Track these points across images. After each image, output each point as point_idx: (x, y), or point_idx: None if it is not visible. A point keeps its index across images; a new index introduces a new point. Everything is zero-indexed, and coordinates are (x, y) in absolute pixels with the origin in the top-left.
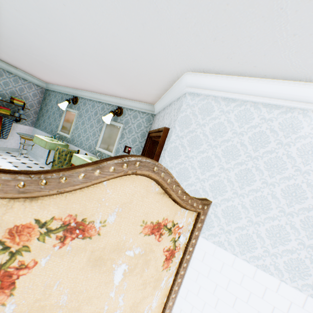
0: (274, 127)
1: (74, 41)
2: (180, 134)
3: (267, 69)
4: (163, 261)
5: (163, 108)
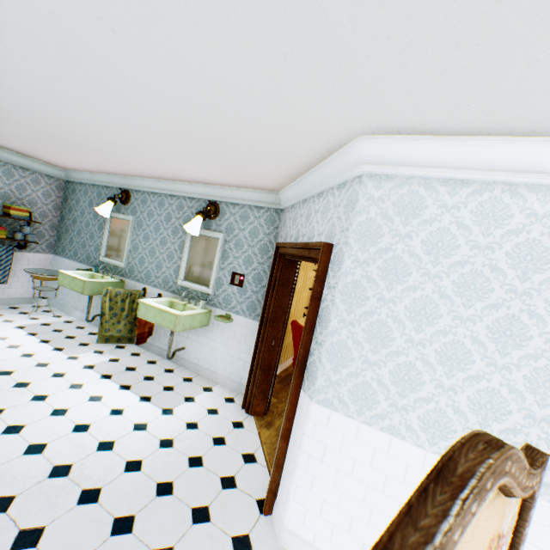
0: None
1: (129, 97)
2: (361, 256)
3: (542, 120)
4: None
5: (302, 199)
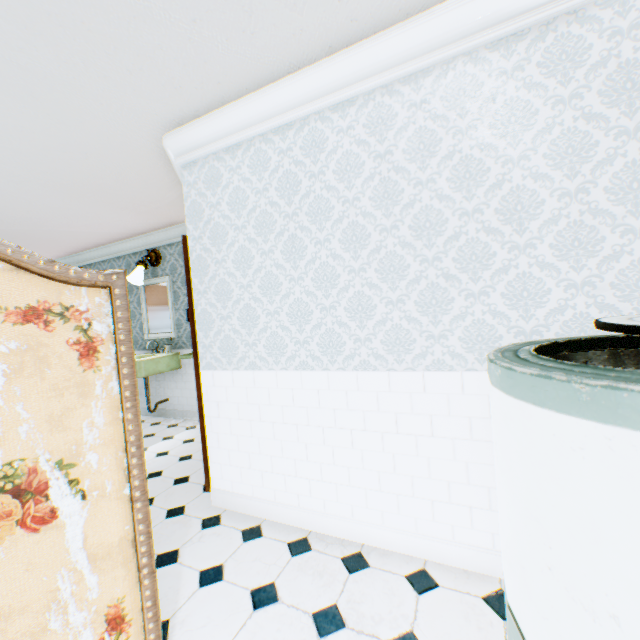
0: (297, 158)
1: None
2: (196, 234)
3: (236, 80)
4: (79, 359)
5: None
